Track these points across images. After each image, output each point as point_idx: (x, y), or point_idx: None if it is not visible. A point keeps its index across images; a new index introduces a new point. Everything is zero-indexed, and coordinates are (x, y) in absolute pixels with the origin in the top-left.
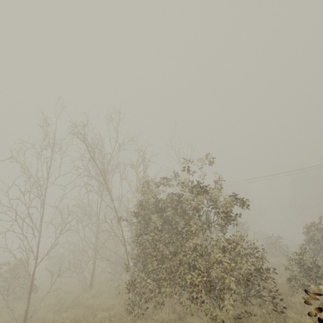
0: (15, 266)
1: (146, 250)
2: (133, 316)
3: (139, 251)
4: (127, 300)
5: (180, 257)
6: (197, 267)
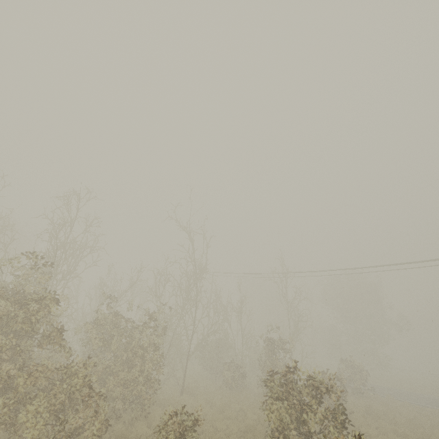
0: None
1: None
2: None
3: None
4: None
5: None
6: None
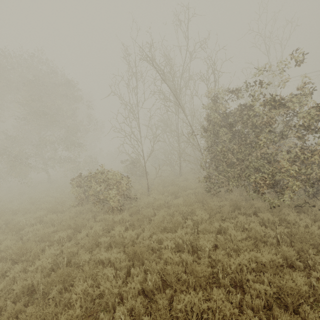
0: (133, 161)
1: (218, 155)
2: (211, 194)
3: (212, 155)
4: (205, 185)
5: (247, 163)
6: (263, 171)
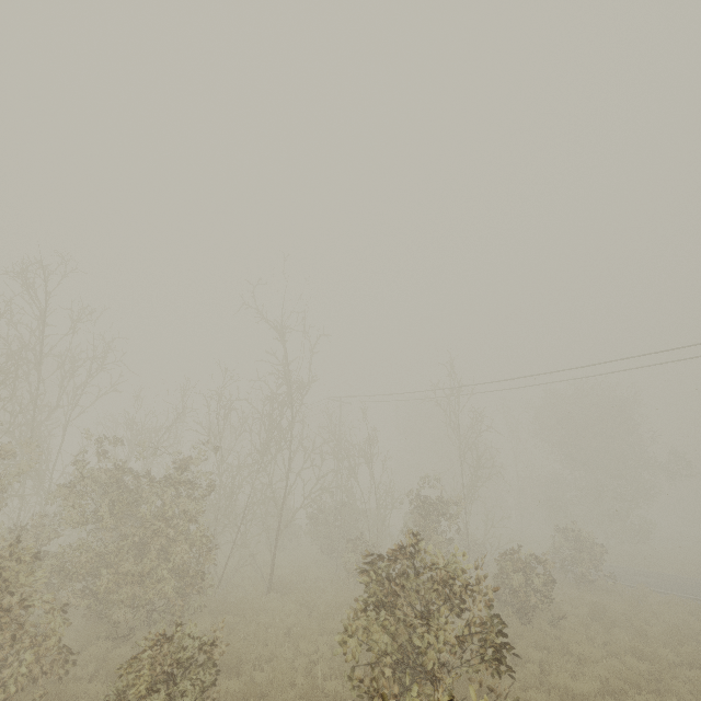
0: None
1: None
2: None
3: None
4: None
5: None
6: None
